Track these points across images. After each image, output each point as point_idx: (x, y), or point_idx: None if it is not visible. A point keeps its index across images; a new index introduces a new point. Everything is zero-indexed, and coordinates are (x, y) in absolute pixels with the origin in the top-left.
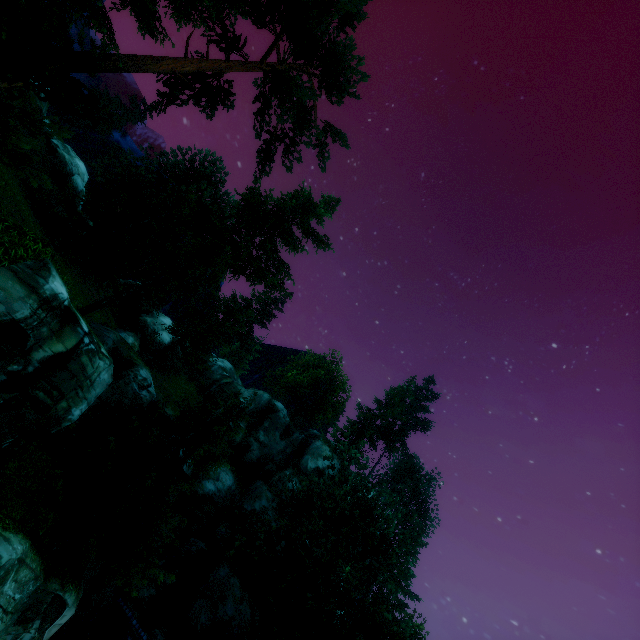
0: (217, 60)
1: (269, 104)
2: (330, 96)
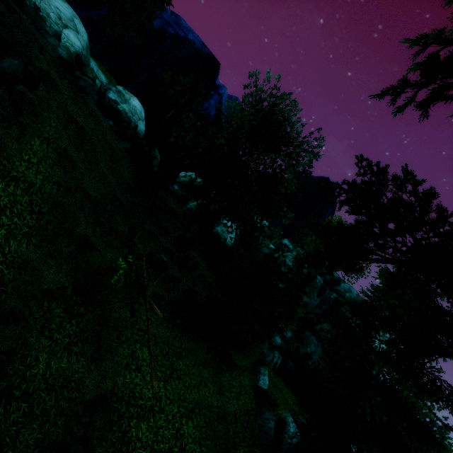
0: None
1: None
2: None
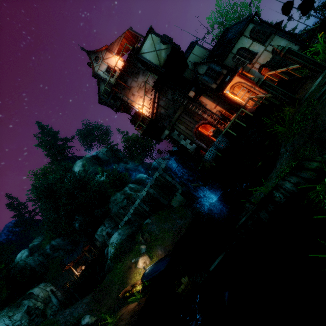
0: None
1: None
2: None
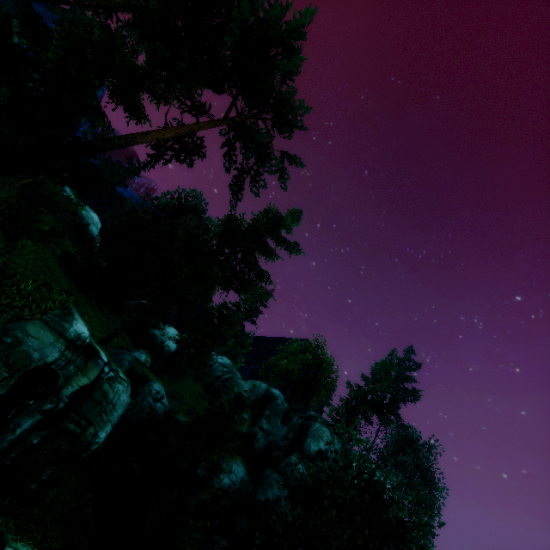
0: (190, 124)
1: (234, 147)
2: (282, 132)
